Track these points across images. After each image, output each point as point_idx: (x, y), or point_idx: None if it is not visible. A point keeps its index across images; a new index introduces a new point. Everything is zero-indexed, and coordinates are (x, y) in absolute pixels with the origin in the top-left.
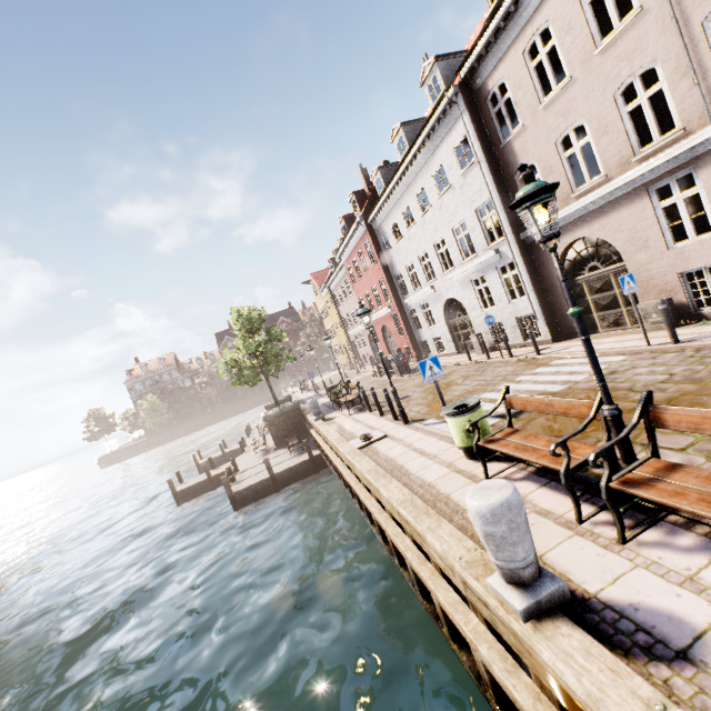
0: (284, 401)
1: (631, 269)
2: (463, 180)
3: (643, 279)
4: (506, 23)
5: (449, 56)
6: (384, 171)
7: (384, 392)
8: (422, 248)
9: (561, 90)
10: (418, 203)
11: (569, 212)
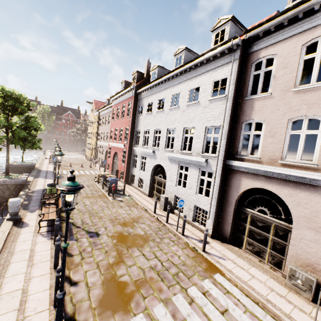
0: (27, 166)
1: (295, 235)
2: (209, 104)
3: (300, 248)
4: (303, 16)
5: (238, 23)
6: (160, 70)
7: (57, 273)
8: (160, 126)
9: (319, 86)
10: (171, 100)
11: (273, 170)
